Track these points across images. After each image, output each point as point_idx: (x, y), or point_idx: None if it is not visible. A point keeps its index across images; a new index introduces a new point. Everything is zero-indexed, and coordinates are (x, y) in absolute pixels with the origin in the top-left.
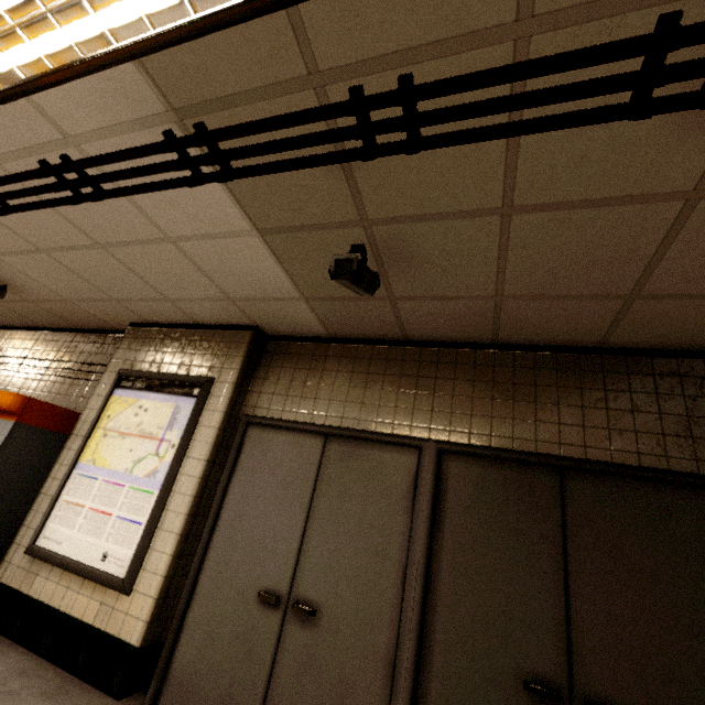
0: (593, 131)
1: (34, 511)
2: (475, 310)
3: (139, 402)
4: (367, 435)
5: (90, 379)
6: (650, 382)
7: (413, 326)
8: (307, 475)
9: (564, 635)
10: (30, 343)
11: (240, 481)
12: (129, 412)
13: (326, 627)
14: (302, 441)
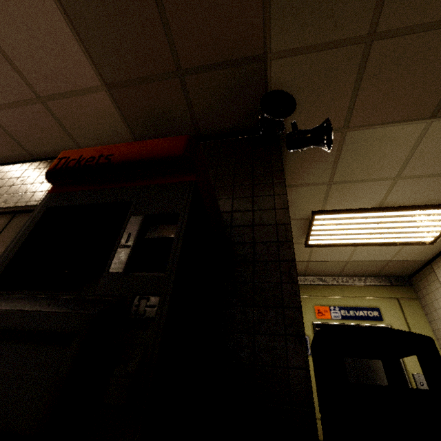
0: None
1: None
2: None
3: None
4: None
5: None
6: None
7: None
8: None
9: None
10: None
11: None
12: None
13: None
14: None
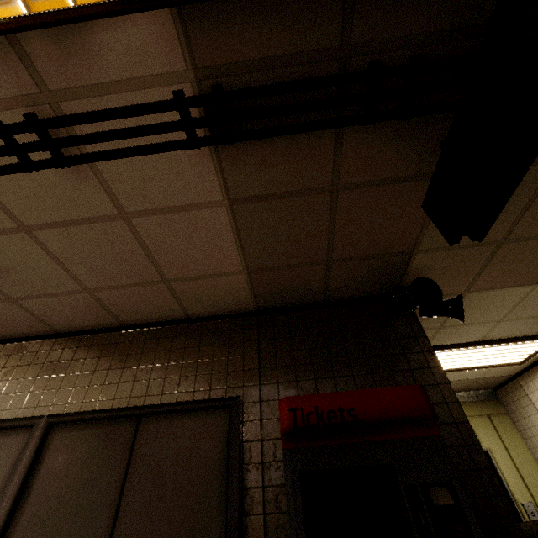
0: (24, 179)
1: None
2: (82, 301)
3: None
4: None
5: None
6: (212, 338)
7: (52, 320)
8: None
9: None
10: None
11: None
12: None
13: None
14: None
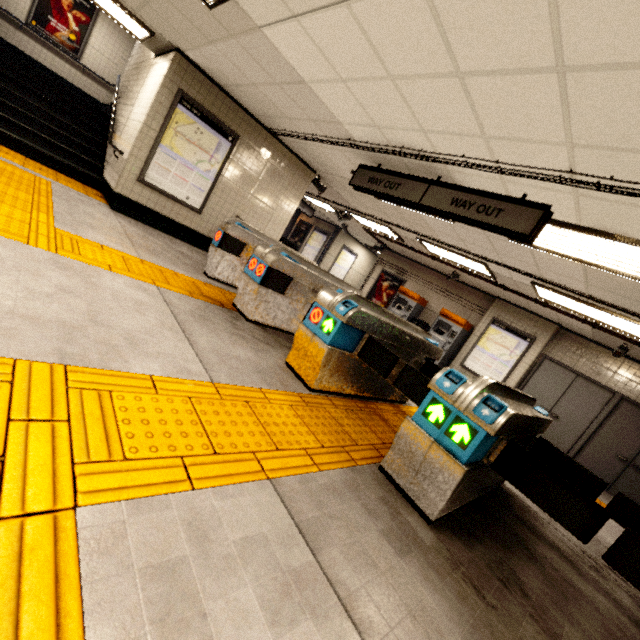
0: None
1: (460, 354)
2: None
3: (502, 334)
4: (595, 382)
5: (472, 310)
6: None
7: (634, 356)
8: (565, 384)
9: (636, 453)
10: (439, 280)
11: (538, 375)
12: (497, 336)
13: (560, 422)
14: (566, 373)
